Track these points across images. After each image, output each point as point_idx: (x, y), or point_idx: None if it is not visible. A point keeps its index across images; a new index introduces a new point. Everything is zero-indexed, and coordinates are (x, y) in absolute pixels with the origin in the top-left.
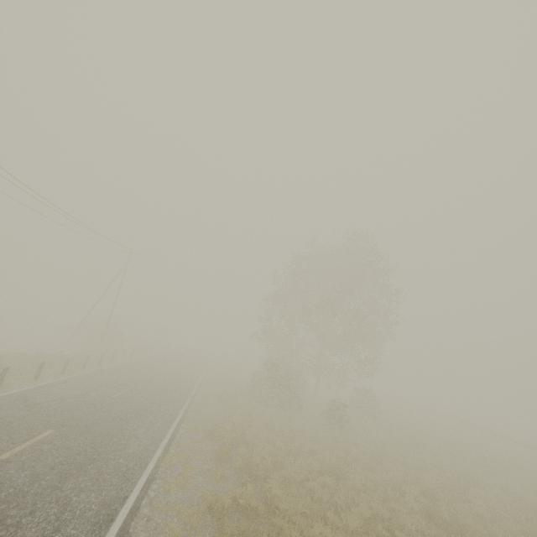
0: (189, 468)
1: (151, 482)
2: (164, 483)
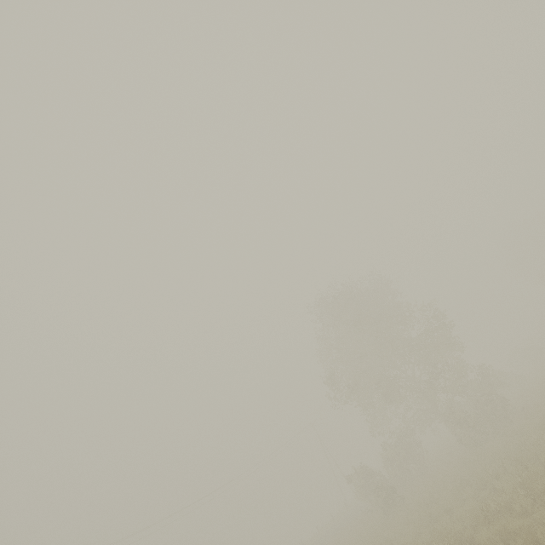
0: None
1: None
2: None
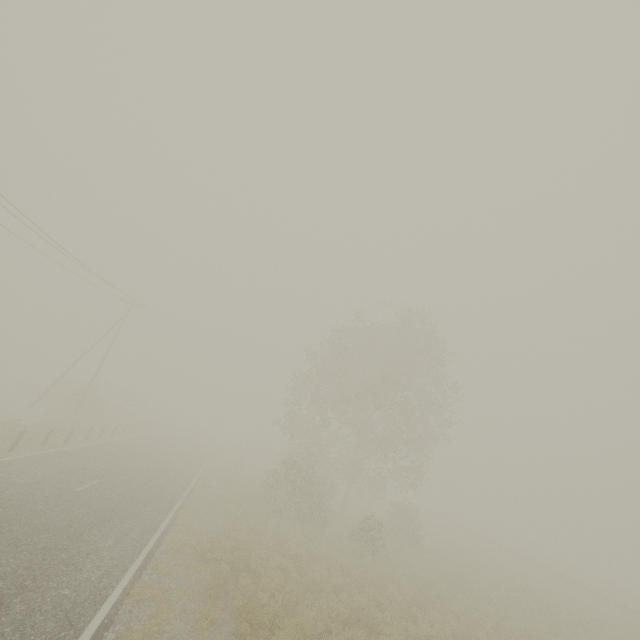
0: (166, 607)
1: (106, 629)
2: (126, 631)
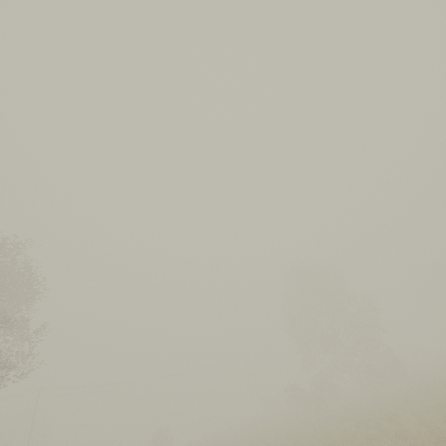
0: None
1: None
2: None
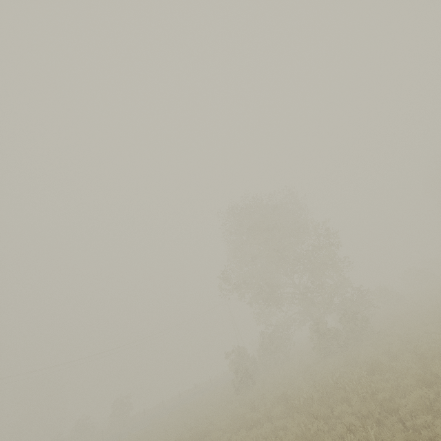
0: None
1: None
2: None
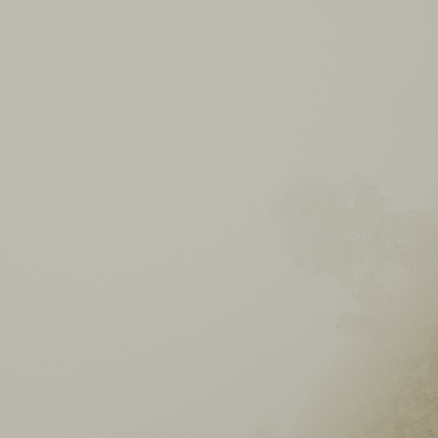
0: None
1: None
2: None
